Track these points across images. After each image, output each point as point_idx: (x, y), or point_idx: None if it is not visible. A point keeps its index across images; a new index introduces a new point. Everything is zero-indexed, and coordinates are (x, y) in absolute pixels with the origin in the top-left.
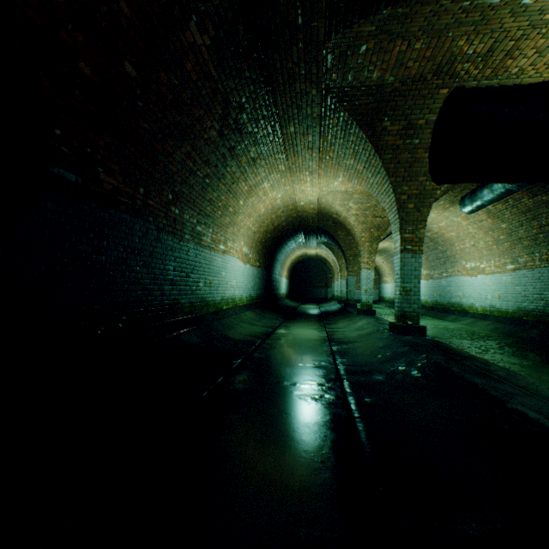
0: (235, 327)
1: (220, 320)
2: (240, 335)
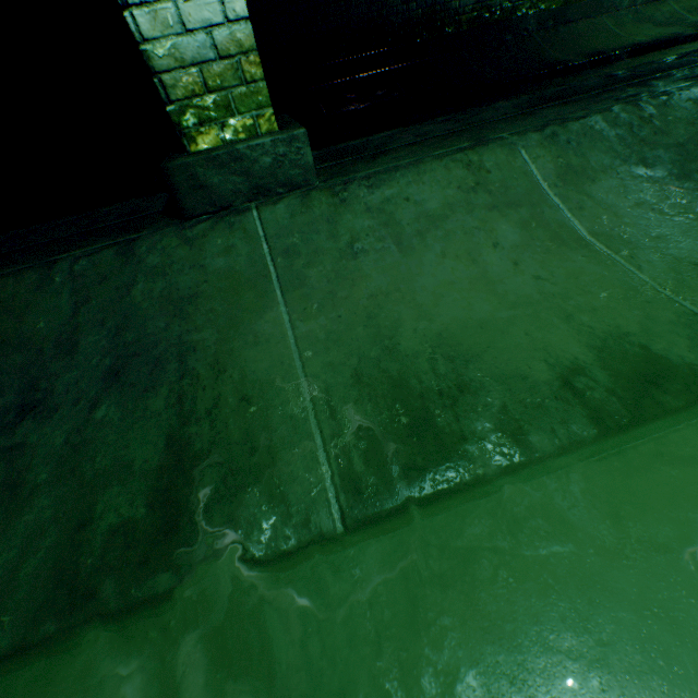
0: (587, 38)
1: (562, 27)
2: (563, 55)
